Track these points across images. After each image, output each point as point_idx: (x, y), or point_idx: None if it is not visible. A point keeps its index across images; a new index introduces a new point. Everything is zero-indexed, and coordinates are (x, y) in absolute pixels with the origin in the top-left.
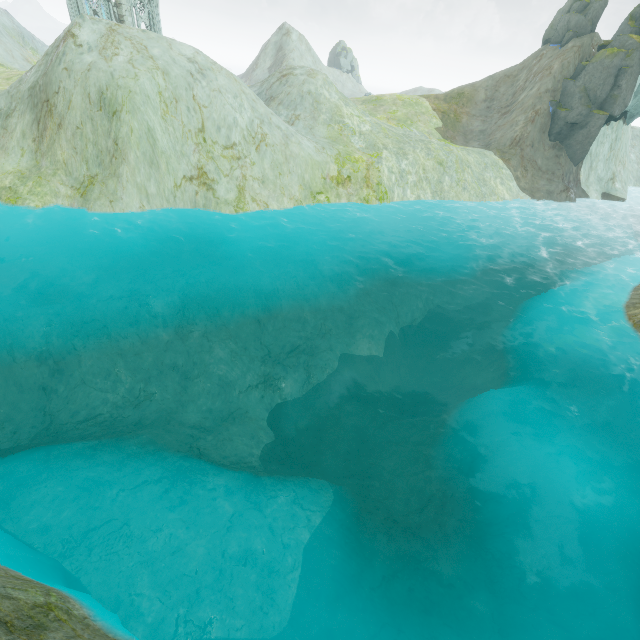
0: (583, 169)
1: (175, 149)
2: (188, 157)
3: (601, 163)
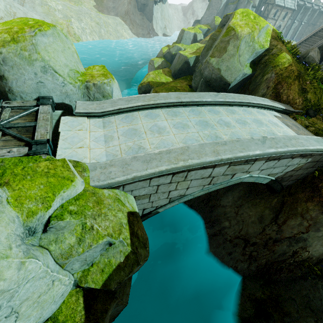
0: (154, 24)
1: None
2: None
3: (160, 21)
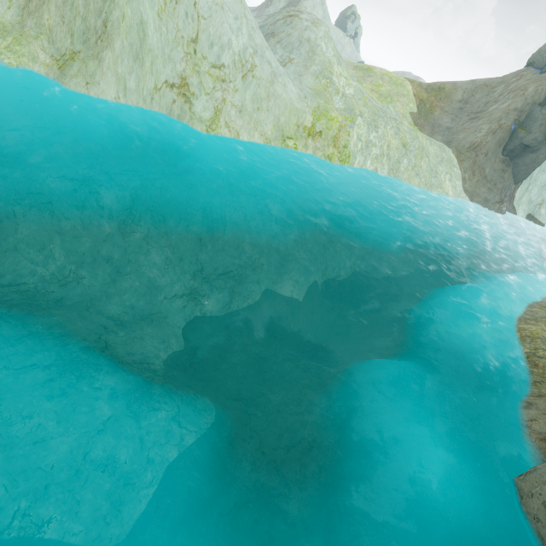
0: (520, 188)
1: (163, 51)
2: (174, 63)
3: (536, 188)
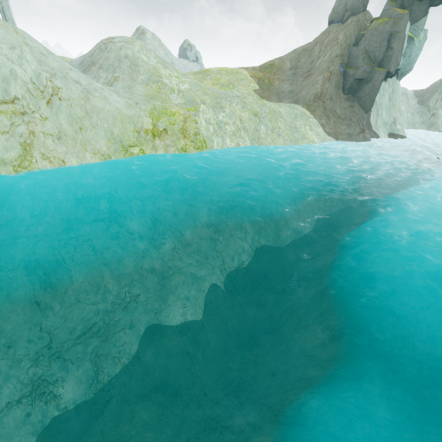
0: (372, 115)
1: None
2: None
3: (384, 110)
